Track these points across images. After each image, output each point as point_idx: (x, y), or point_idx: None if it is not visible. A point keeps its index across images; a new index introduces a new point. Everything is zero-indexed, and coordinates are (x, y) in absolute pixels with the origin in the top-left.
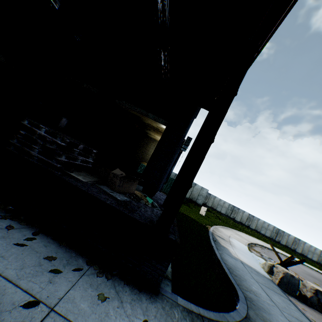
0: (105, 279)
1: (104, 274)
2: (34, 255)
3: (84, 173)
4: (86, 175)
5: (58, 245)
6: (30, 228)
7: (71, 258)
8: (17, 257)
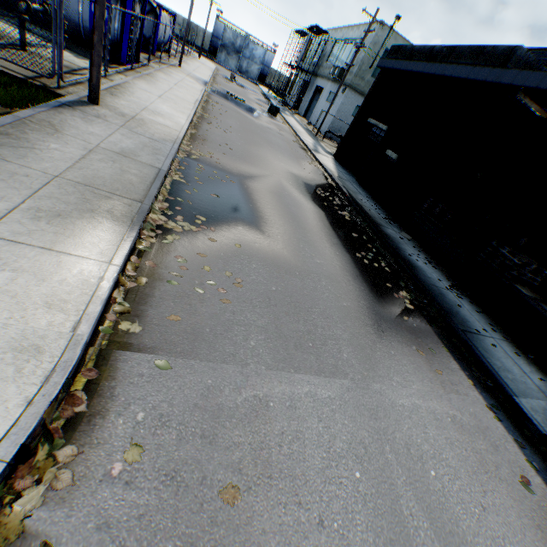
0: (520, 353)
1: (521, 351)
2: (483, 319)
3: (526, 289)
4: (528, 291)
5: (494, 323)
6: (479, 308)
7: (501, 333)
8: (476, 315)
